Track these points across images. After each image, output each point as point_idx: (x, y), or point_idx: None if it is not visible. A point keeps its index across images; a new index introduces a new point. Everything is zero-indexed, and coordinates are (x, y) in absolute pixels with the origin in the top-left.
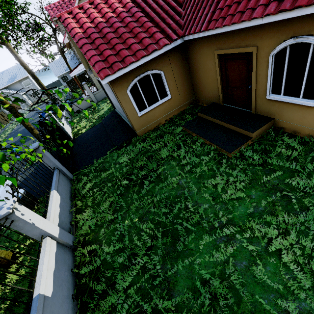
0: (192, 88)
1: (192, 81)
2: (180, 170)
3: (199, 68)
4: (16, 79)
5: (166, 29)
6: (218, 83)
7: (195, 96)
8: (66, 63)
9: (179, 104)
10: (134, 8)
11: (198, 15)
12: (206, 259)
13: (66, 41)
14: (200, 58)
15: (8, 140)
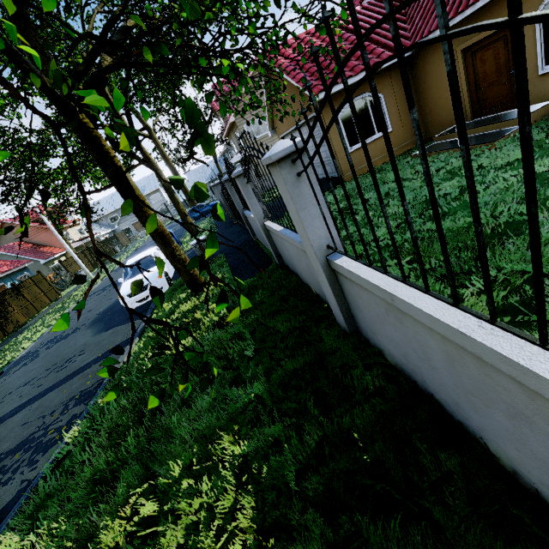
0: (421, 119)
1: (420, 110)
2: (420, 179)
3: (433, 84)
4: (145, 193)
5: (389, 44)
6: (462, 92)
7: (425, 131)
8: (215, 162)
9: (402, 142)
10: (347, 34)
11: (432, 17)
12: (480, 196)
13: (232, 120)
14: (435, 68)
15: (136, 253)
